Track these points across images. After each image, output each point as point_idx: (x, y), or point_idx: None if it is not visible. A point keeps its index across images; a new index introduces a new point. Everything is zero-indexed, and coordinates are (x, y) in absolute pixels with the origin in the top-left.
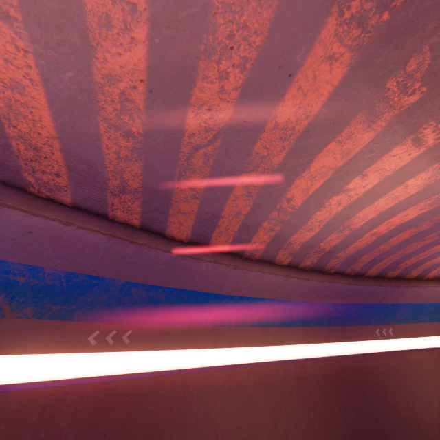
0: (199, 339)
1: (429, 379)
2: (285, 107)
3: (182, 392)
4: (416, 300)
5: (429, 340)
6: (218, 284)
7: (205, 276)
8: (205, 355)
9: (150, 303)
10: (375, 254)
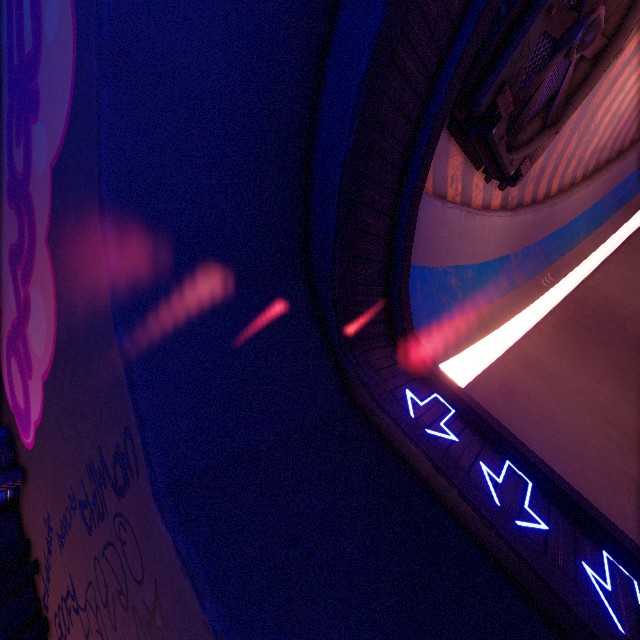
0: (571, 263)
1: None
2: (614, 68)
3: (593, 290)
4: None
5: None
6: (561, 219)
7: (557, 216)
8: (575, 274)
9: (542, 254)
10: (628, 125)
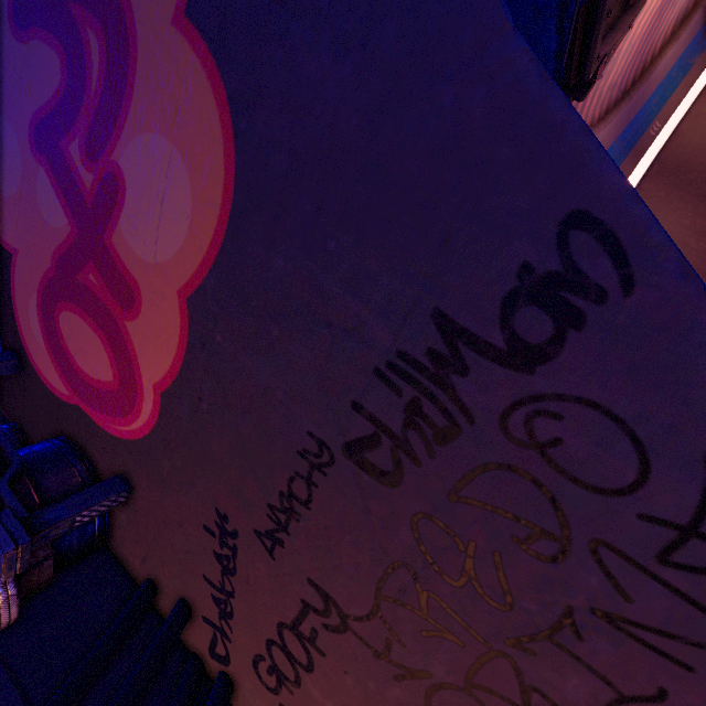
0: None
1: (704, 131)
2: None
3: None
4: (658, 83)
5: (680, 109)
6: None
7: None
8: None
9: None
10: (634, 60)
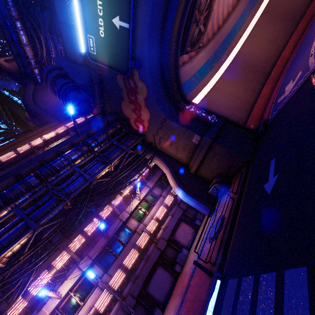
0: (233, 45)
1: None
2: None
3: (241, 53)
4: None
5: None
6: (226, 32)
7: (224, 33)
8: (237, 48)
9: (222, 49)
10: None
